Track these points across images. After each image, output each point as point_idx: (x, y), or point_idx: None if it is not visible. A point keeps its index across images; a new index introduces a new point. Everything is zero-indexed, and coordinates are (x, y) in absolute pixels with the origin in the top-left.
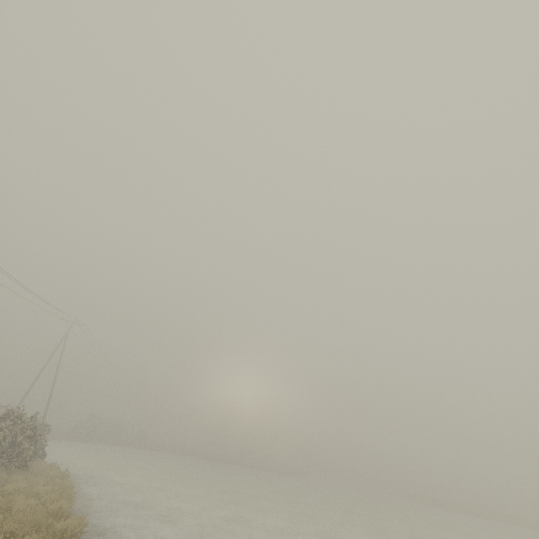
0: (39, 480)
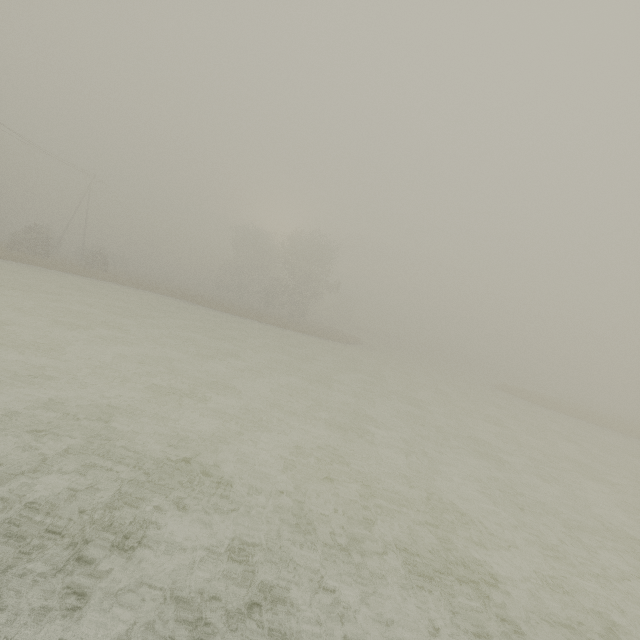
0: None
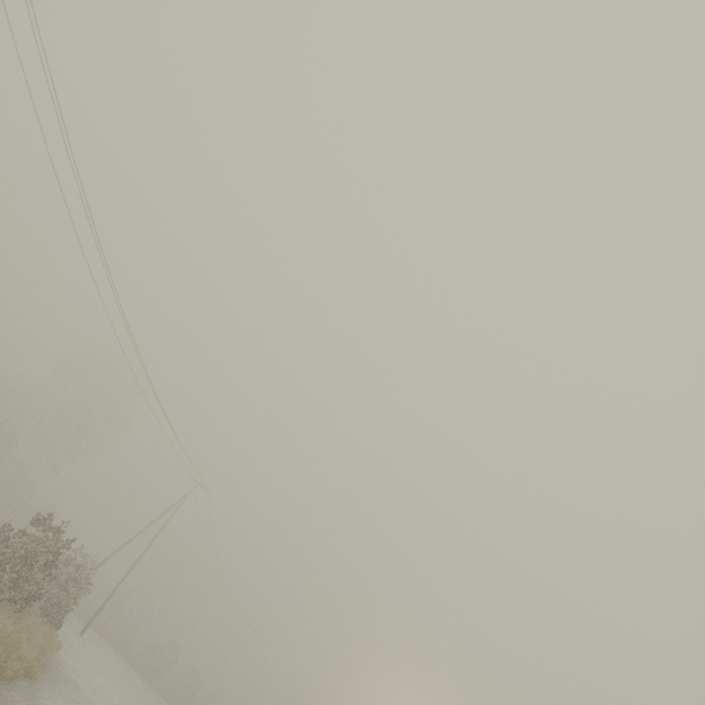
0: (6, 623)
